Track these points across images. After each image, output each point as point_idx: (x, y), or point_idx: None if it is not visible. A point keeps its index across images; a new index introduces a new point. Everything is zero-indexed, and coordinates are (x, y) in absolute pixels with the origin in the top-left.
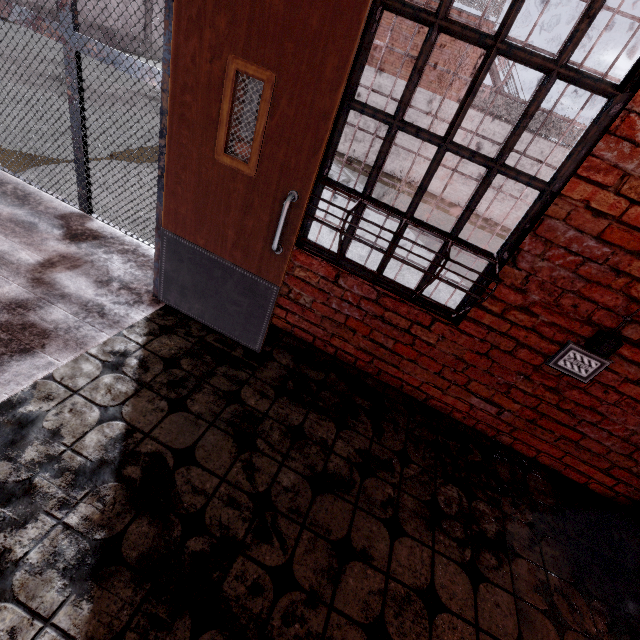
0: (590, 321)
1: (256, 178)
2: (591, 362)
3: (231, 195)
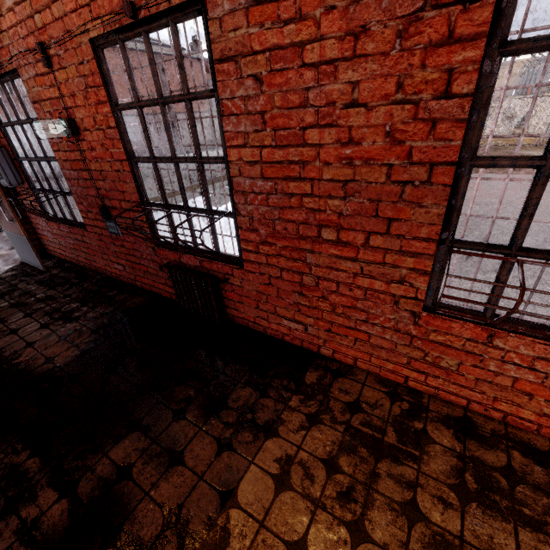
0: (99, 205)
1: None
2: (113, 224)
3: None
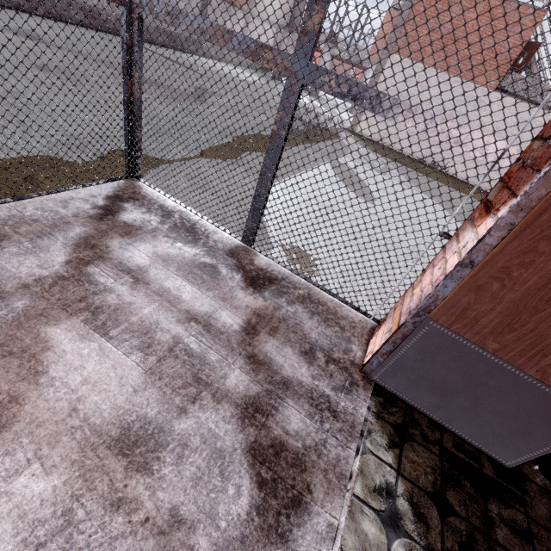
0: None
1: None
2: None
3: None
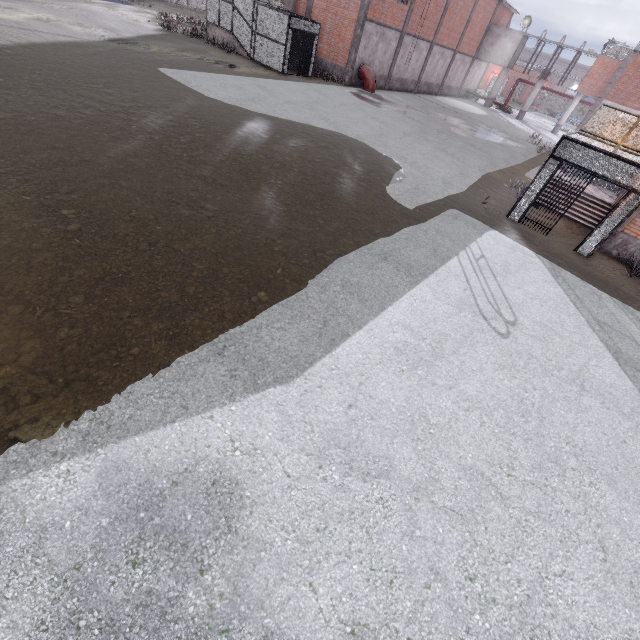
0: None
1: None
2: None
3: None
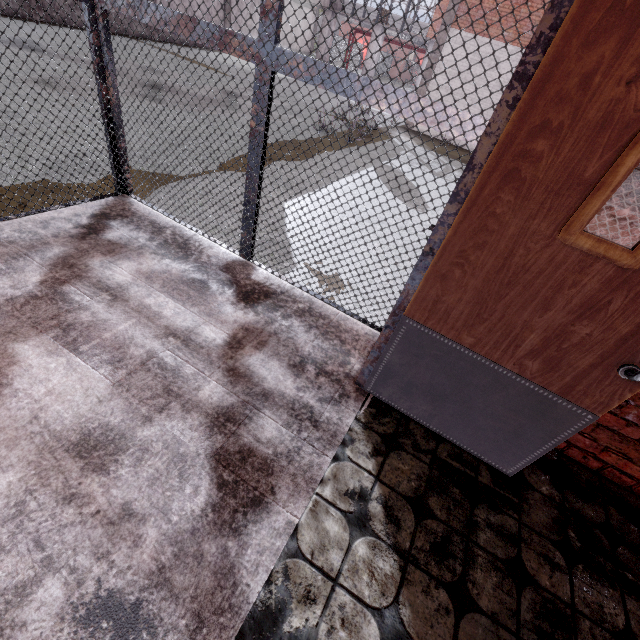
0: None
1: (637, 271)
2: None
3: (562, 289)
